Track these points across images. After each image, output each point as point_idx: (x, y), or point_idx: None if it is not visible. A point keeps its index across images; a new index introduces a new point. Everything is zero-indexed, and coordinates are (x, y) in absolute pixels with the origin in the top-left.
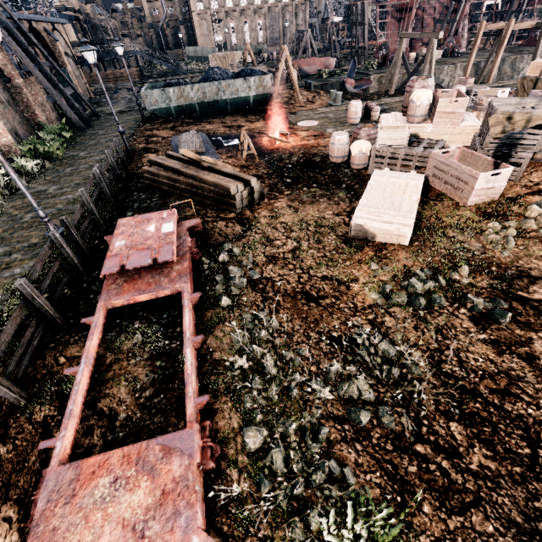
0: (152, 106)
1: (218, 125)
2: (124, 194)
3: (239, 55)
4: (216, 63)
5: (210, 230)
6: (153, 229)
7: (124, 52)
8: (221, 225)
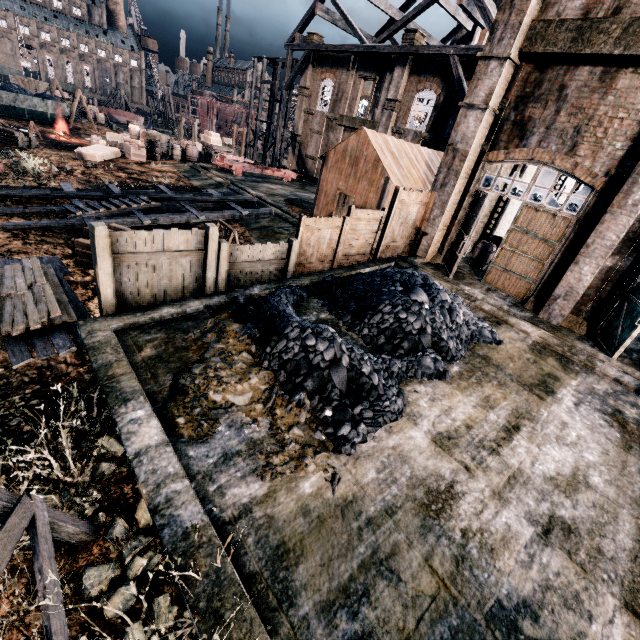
0: None
1: (13, 122)
2: None
3: (45, 85)
4: (18, 83)
5: None
6: None
7: None
8: (8, 147)
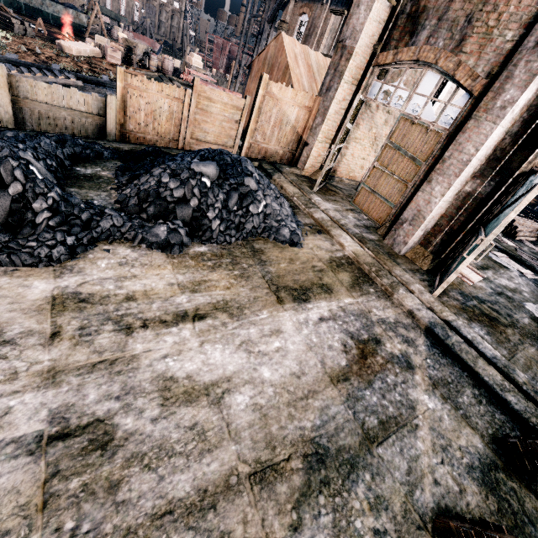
0: None
1: (35, 22)
2: None
3: (81, 2)
4: None
5: None
6: None
7: None
8: (3, 30)
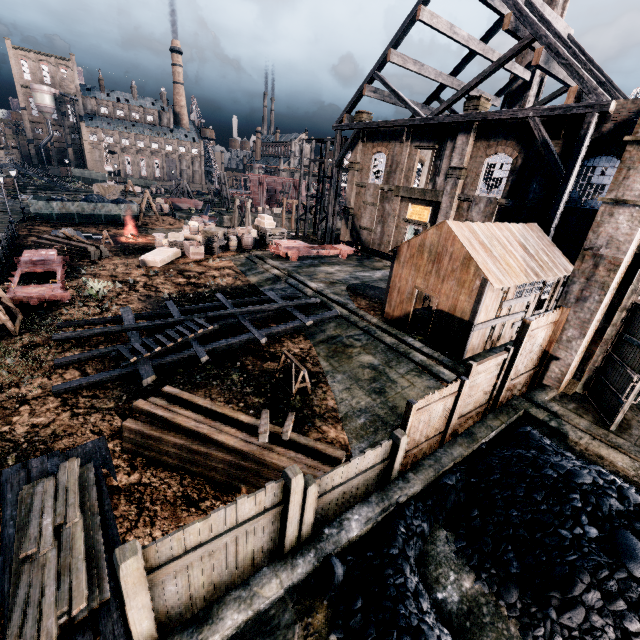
0: (37, 211)
1: (92, 229)
2: (16, 252)
3: (121, 188)
4: (99, 190)
5: (74, 264)
6: (45, 253)
7: (1, 164)
8: (81, 263)
